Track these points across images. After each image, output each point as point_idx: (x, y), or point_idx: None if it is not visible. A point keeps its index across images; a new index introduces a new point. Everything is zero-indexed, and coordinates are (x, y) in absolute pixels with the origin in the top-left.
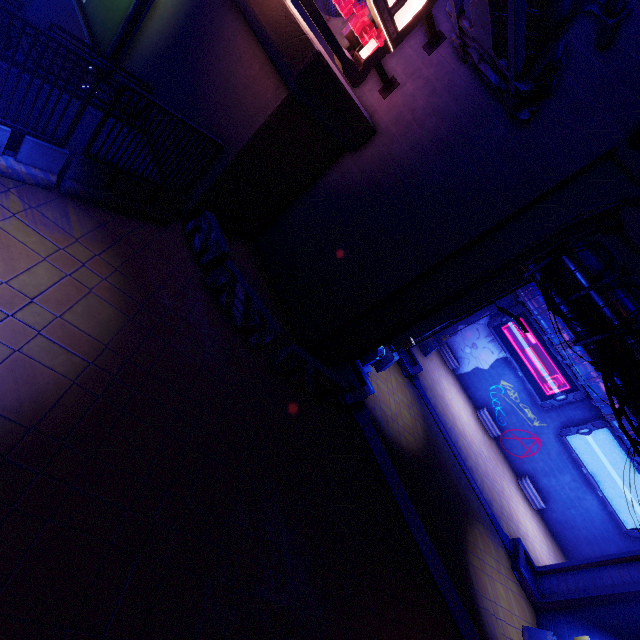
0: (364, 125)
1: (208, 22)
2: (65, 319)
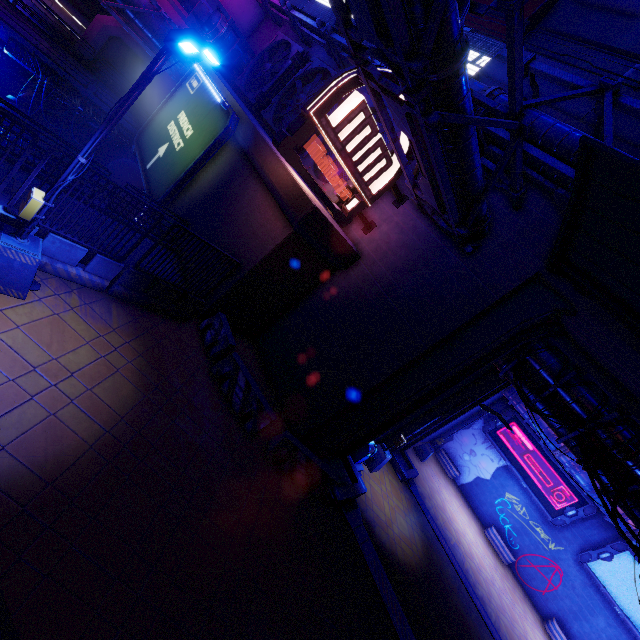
0: (350, 252)
1: (237, 184)
2: (94, 392)
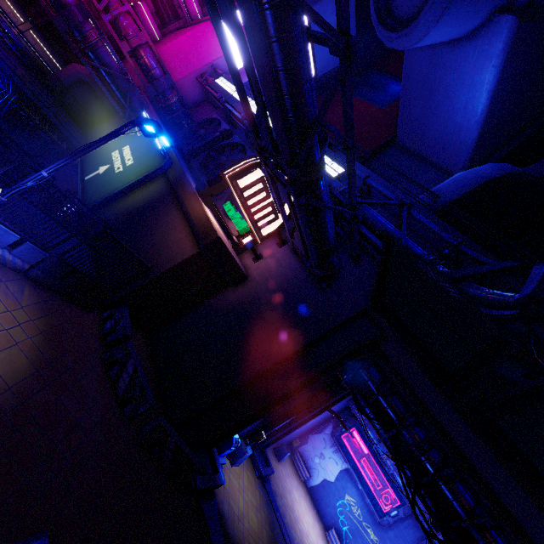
0: (241, 273)
1: (161, 208)
2: None
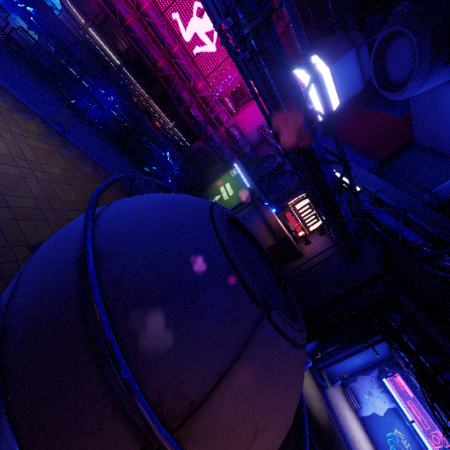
0: (299, 253)
1: (252, 218)
2: None
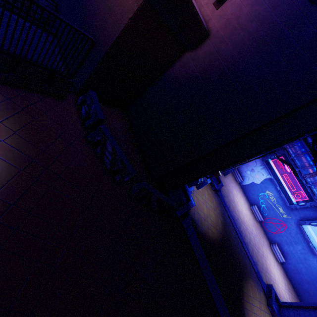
0: (201, 29)
1: None
2: None
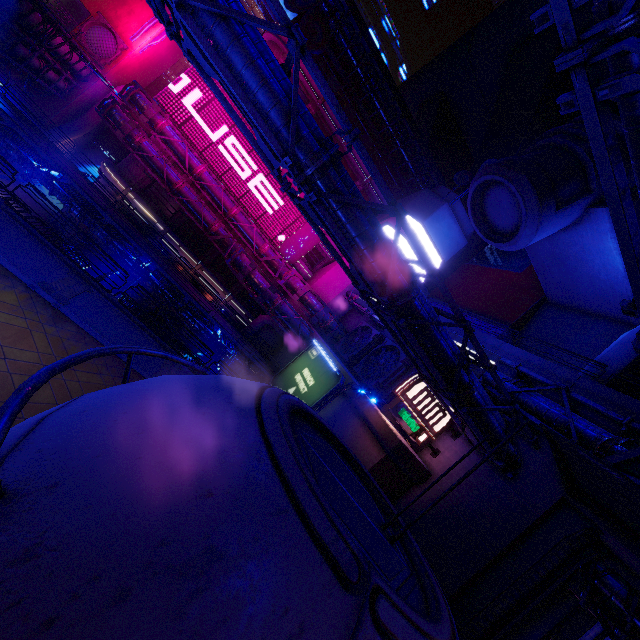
0: (424, 471)
1: (344, 419)
2: None
